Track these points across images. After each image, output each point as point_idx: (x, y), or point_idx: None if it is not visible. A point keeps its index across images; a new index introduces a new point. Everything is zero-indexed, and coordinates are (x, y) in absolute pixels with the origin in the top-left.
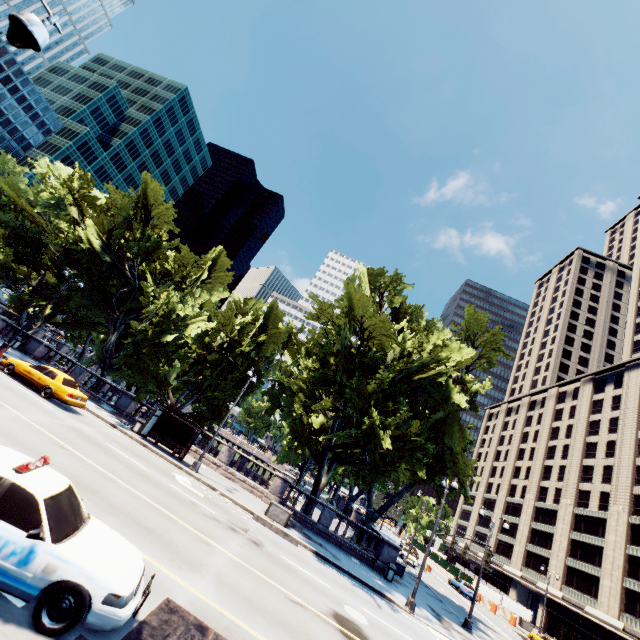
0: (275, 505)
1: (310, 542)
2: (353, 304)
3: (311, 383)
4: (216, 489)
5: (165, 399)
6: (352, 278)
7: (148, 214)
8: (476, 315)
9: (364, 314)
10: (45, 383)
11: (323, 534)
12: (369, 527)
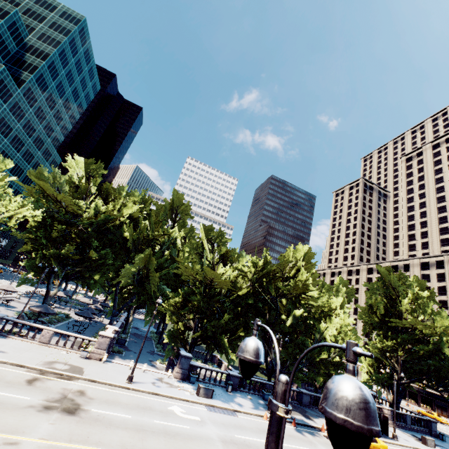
0: (428, 439)
1: (441, 448)
2: (445, 327)
3: (384, 350)
4: (418, 448)
5: (314, 384)
6: (445, 314)
7: (298, 269)
8: (420, 282)
9: (447, 330)
10: (377, 448)
11: (410, 429)
12: (399, 407)
